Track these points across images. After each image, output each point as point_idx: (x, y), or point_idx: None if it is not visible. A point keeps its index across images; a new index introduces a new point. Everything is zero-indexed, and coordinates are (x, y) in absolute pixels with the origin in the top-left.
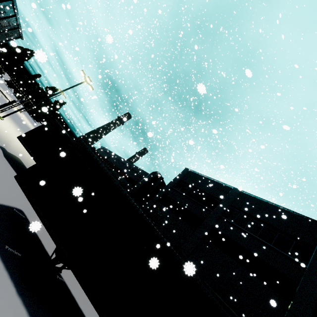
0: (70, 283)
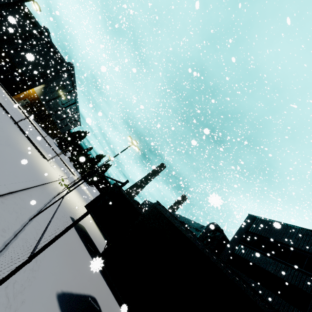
0: None
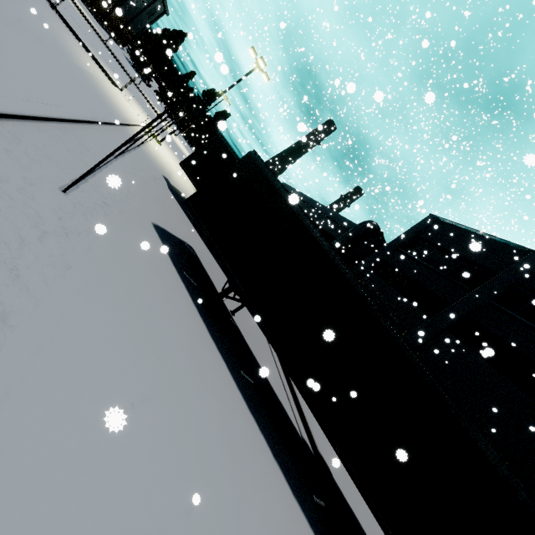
0: (243, 331)
